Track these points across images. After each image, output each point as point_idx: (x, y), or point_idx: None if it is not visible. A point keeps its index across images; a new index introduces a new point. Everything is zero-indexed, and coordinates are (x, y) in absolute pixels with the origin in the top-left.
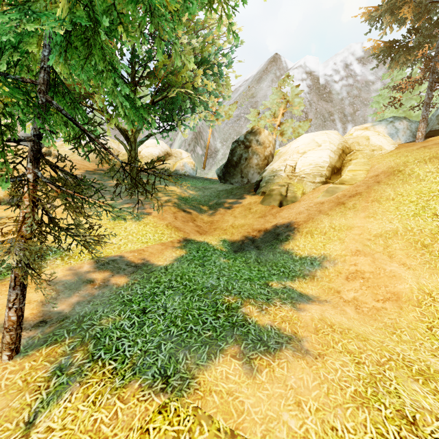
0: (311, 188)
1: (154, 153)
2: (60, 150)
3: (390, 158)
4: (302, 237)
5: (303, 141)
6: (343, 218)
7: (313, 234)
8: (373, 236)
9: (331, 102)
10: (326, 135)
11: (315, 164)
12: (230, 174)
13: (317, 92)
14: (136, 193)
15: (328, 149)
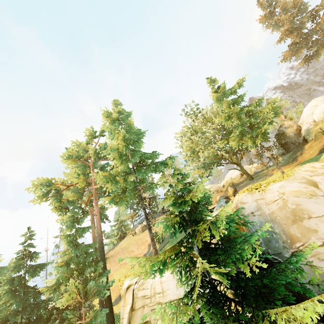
0: None
1: (237, 173)
2: None
3: None
4: None
5: (307, 111)
6: None
7: None
8: None
9: (302, 85)
10: (315, 100)
11: (322, 112)
12: (286, 148)
13: (288, 90)
14: (256, 179)
15: (322, 104)
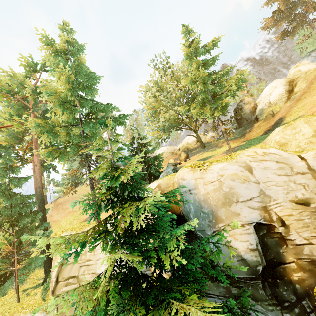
0: (283, 104)
1: (194, 139)
2: None
3: (314, 71)
4: (287, 118)
5: (267, 90)
6: (302, 103)
7: (292, 114)
8: (315, 100)
9: (271, 63)
10: (276, 82)
11: (278, 95)
12: (240, 123)
13: (258, 65)
14: (207, 148)
15: (281, 86)
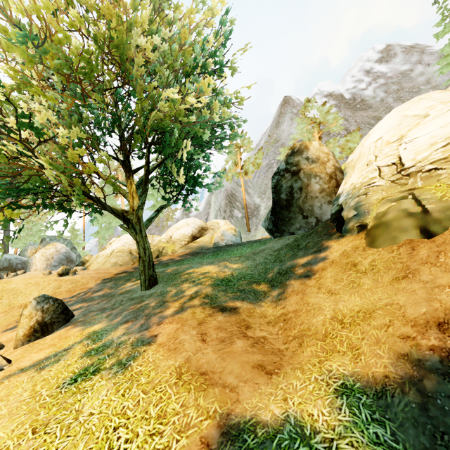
0: None
1: (186, 232)
2: (93, 263)
3: None
4: None
5: (384, 127)
6: None
7: None
8: None
9: (370, 108)
10: (425, 99)
11: (444, 139)
12: (285, 220)
13: (347, 107)
14: (151, 294)
15: None
